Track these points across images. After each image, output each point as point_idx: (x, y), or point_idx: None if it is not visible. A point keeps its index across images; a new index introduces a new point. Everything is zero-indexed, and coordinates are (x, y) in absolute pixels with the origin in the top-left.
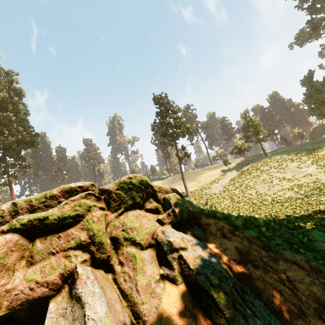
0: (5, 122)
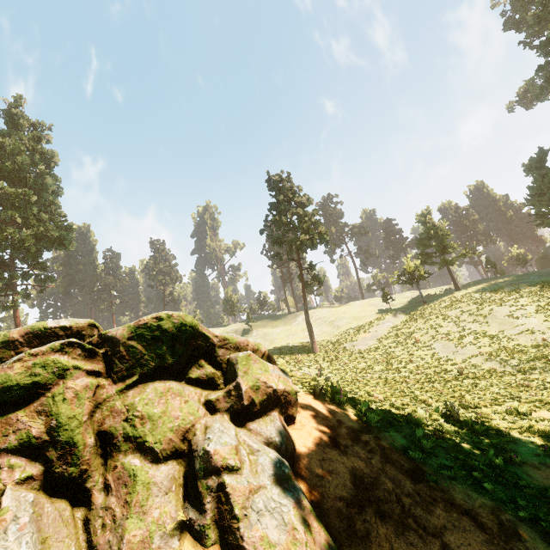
0: (19, 204)
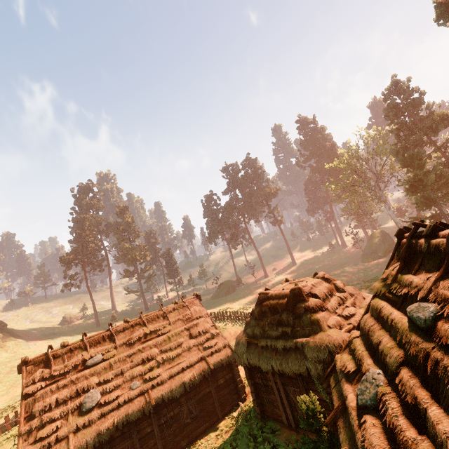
0: None
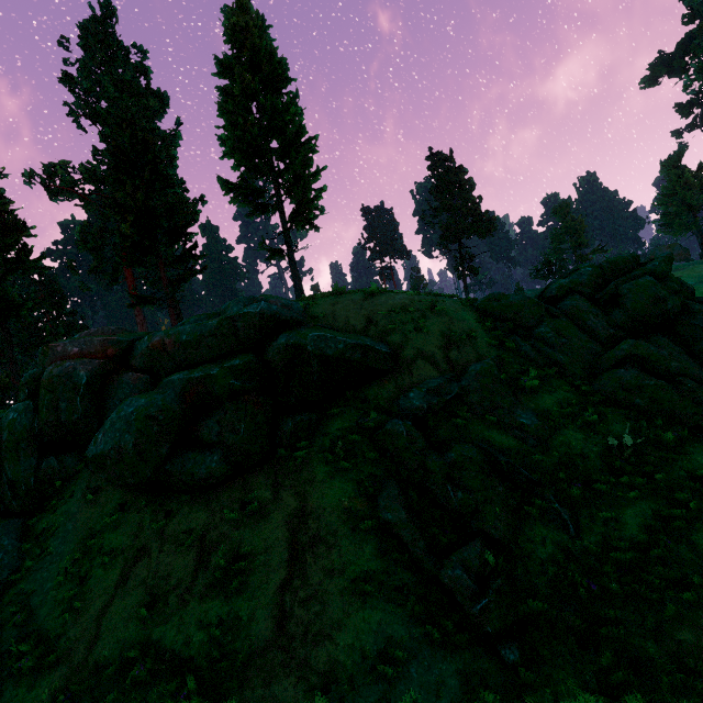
0: None
